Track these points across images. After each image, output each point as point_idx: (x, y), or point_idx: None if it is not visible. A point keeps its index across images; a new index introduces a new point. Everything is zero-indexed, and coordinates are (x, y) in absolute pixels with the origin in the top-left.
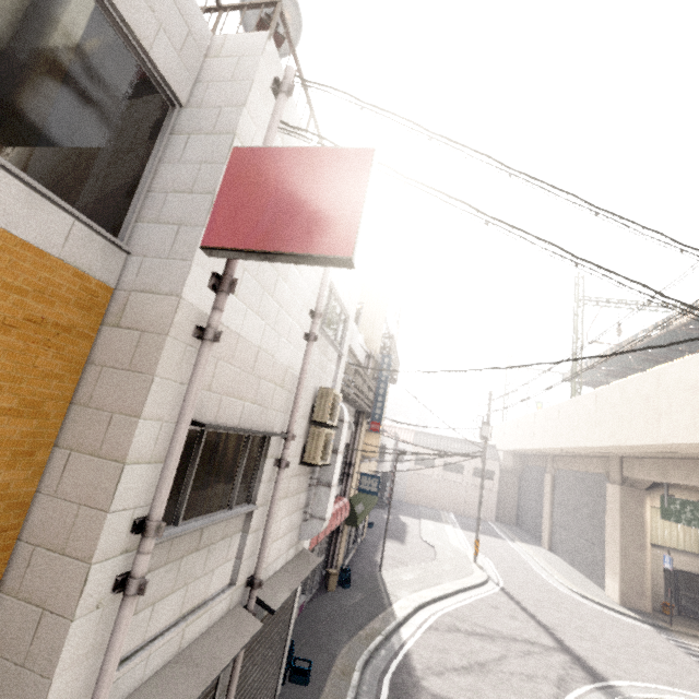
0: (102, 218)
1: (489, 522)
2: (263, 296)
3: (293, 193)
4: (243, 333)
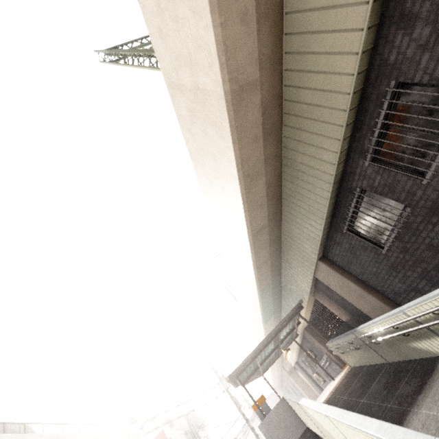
0: None
1: None
2: None
3: None
4: None
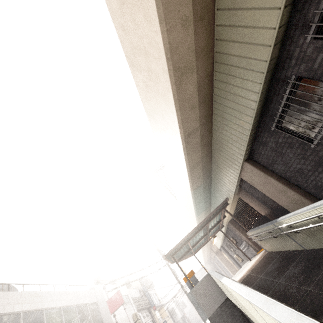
0: (101, 322)
1: None
2: (117, 311)
3: (115, 301)
4: (118, 319)
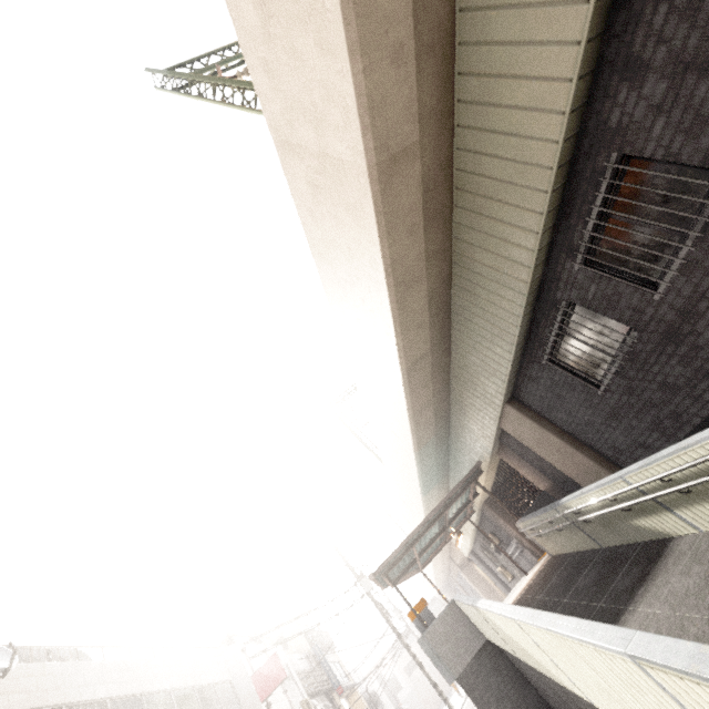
0: None
1: None
2: (271, 697)
3: (269, 675)
4: None
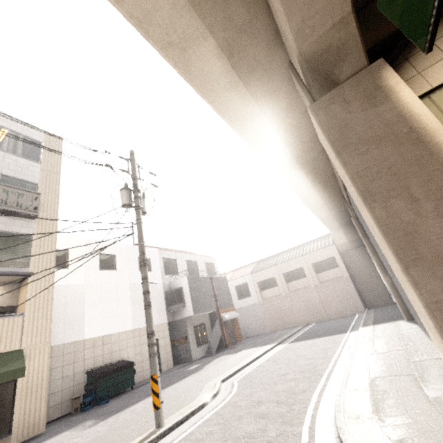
0: None
1: (359, 313)
2: None
3: None
4: None
